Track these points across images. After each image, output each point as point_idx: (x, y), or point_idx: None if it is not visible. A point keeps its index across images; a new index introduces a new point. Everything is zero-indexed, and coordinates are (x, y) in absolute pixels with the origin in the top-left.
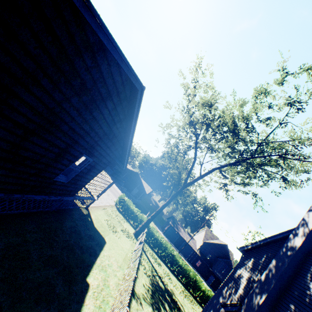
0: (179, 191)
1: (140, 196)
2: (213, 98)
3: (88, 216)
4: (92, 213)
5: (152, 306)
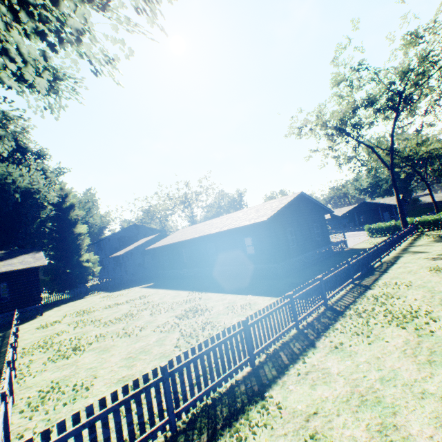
0: (392, 177)
1: (394, 214)
2: (321, 119)
3: (352, 249)
4: (353, 247)
5: (436, 243)
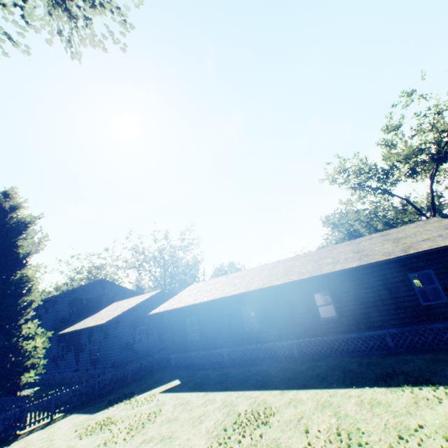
0: None
1: None
2: (366, 164)
3: None
4: None
5: None
